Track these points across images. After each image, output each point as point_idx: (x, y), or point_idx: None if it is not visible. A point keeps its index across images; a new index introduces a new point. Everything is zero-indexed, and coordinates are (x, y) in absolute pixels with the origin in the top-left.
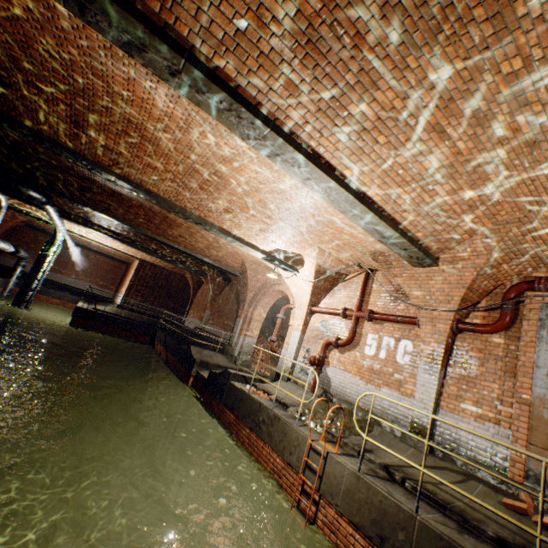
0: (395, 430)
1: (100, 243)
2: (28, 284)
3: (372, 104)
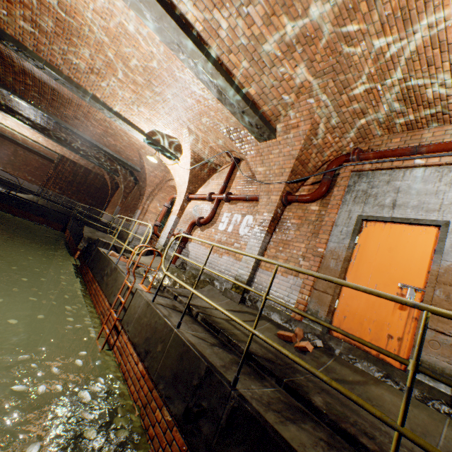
0: (223, 288)
1: (18, 132)
2: None
3: None
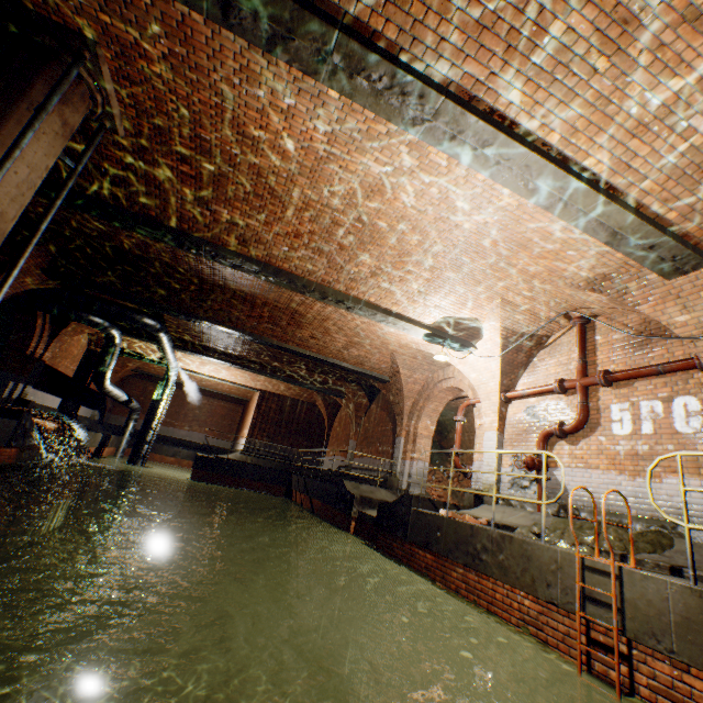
0: None
1: (215, 378)
2: (143, 436)
3: (585, 9)
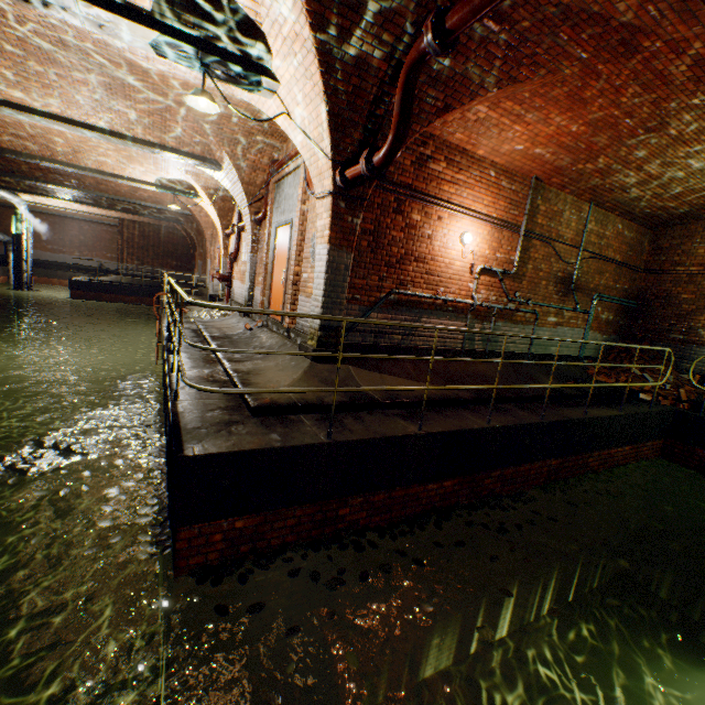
0: None
1: (69, 209)
2: (19, 267)
3: None
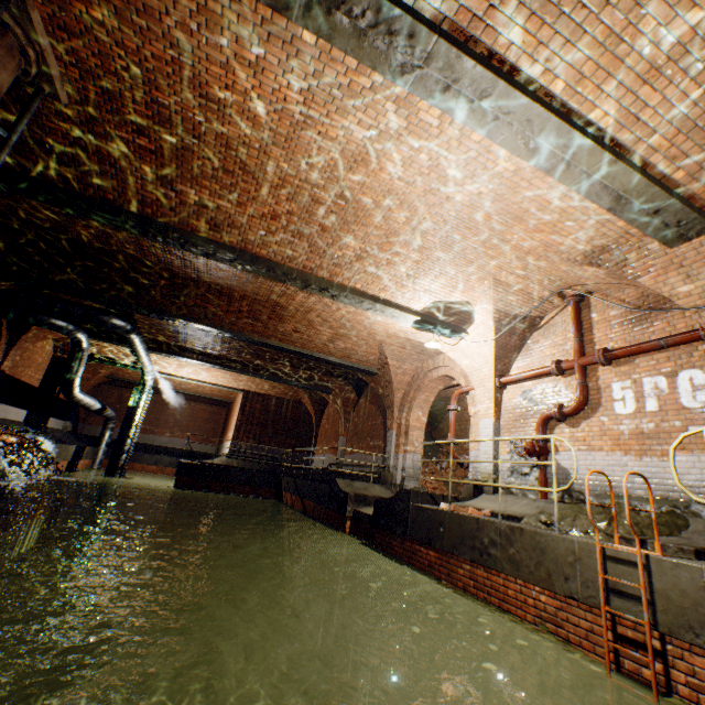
0: None
1: (195, 380)
2: (120, 446)
3: None
